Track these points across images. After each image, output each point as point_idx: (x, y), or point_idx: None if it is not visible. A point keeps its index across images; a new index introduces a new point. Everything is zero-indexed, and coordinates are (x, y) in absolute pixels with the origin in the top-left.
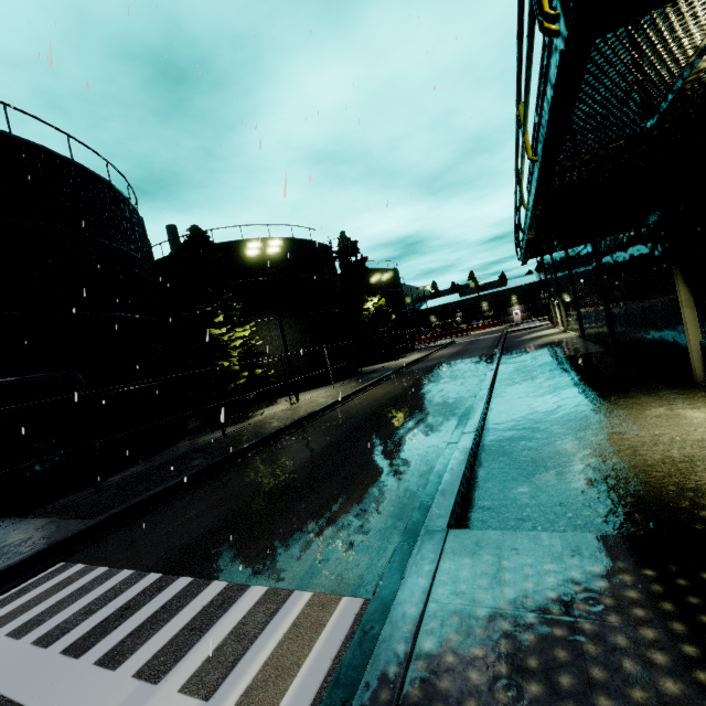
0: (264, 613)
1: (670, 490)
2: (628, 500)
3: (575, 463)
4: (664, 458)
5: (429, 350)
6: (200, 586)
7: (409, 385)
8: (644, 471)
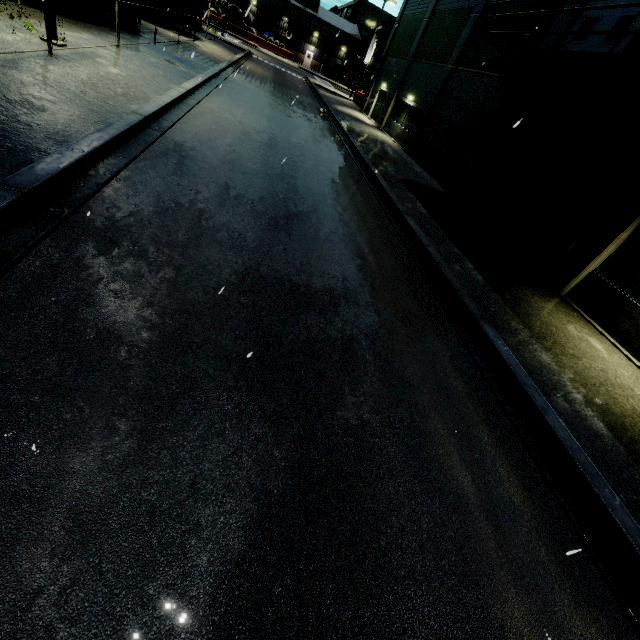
0: None
1: None
2: None
3: (571, 390)
4: (633, 409)
5: (226, 47)
6: None
7: (270, 128)
8: (635, 425)
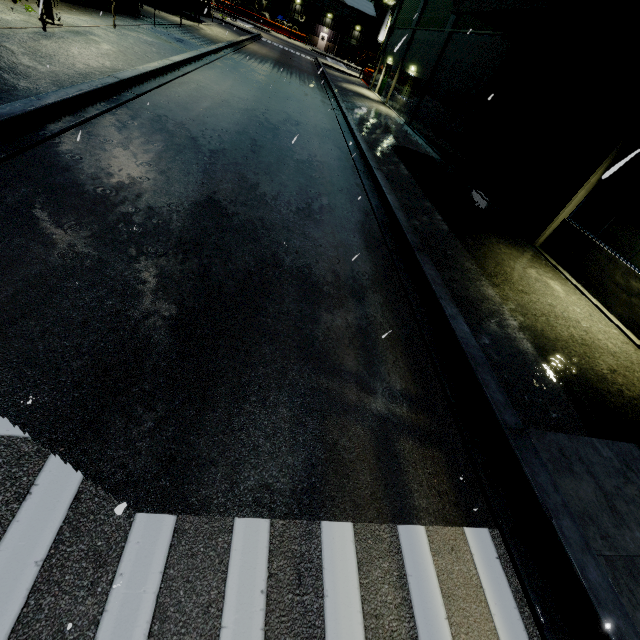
0: (389, 585)
1: (591, 374)
2: (570, 378)
3: (508, 318)
4: (571, 336)
5: (233, 31)
6: (211, 538)
7: (255, 98)
8: (566, 347)
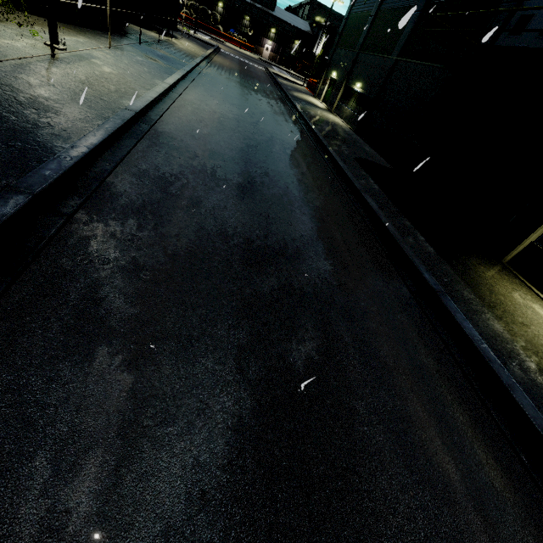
0: None
1: None
2: None
3: (525, 359)
4: None
5: (198, 43)
6: None
7: (240, 116)
8: None
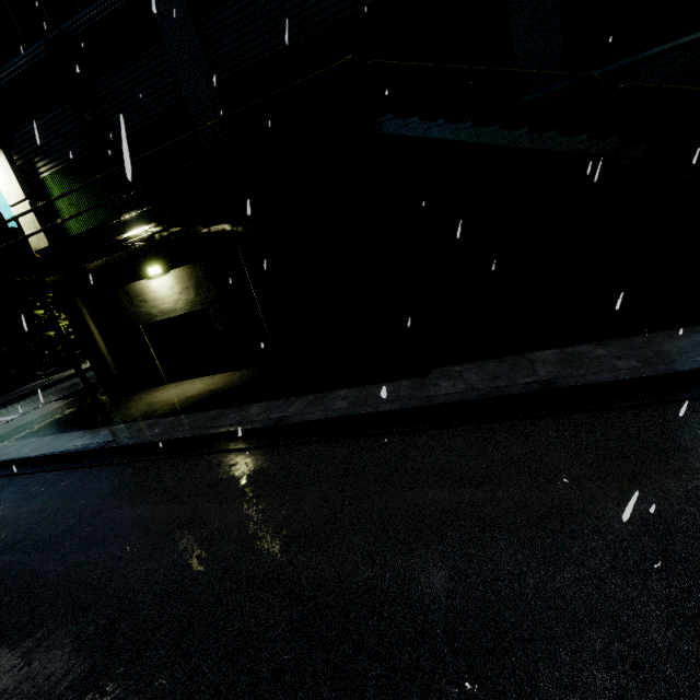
0: None
1: None
2: None
3: None
4: None
5: None
6: None
7: None
8: None
